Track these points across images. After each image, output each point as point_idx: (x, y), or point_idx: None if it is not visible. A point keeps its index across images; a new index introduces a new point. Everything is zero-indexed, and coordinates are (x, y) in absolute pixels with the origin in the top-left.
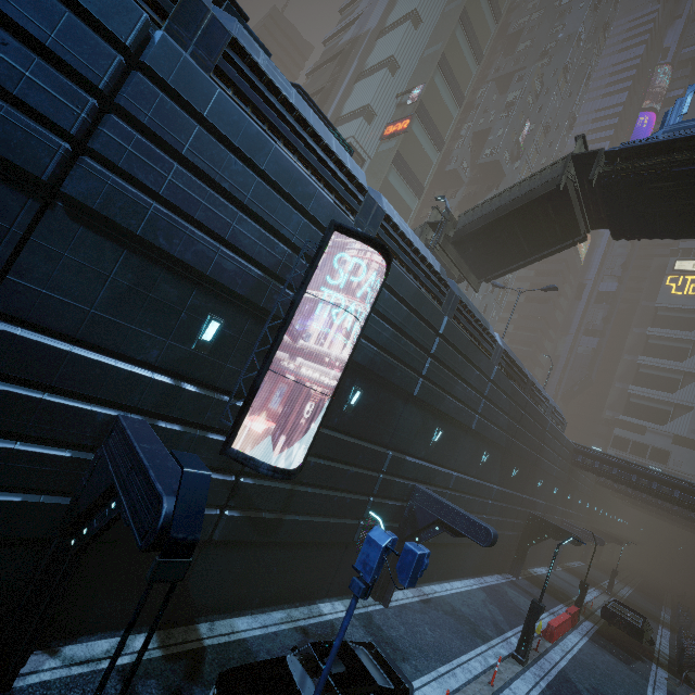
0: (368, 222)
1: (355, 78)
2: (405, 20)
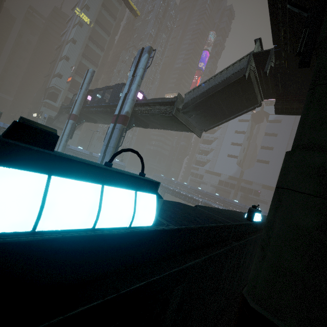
0: None
1: (59, 60)
2: (71, 40)
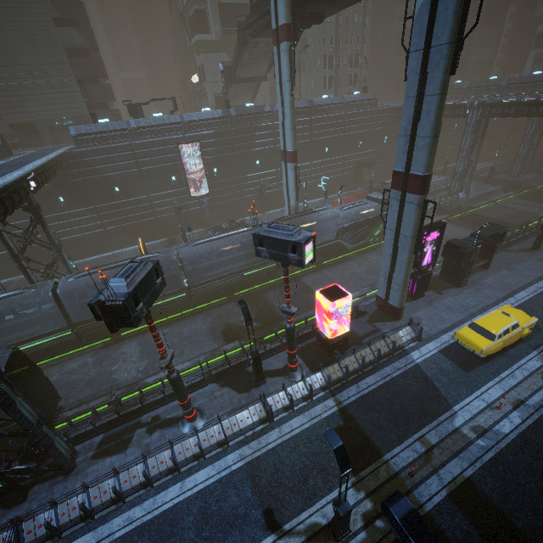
0: (187, 129)
1: None
2: None
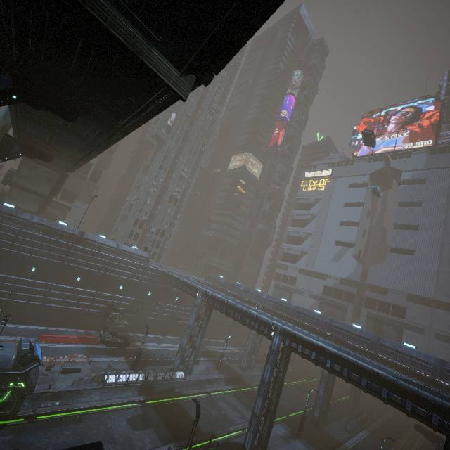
0: None
1: None
2: None
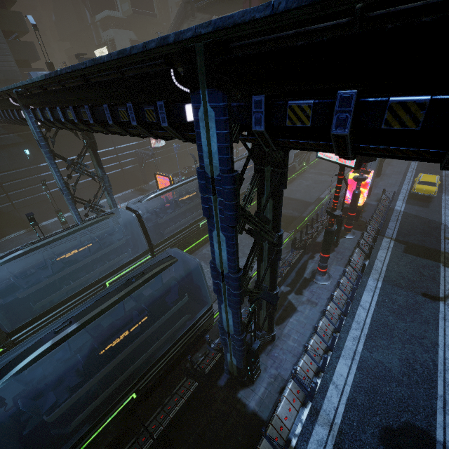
0: None
1: None
2: None
